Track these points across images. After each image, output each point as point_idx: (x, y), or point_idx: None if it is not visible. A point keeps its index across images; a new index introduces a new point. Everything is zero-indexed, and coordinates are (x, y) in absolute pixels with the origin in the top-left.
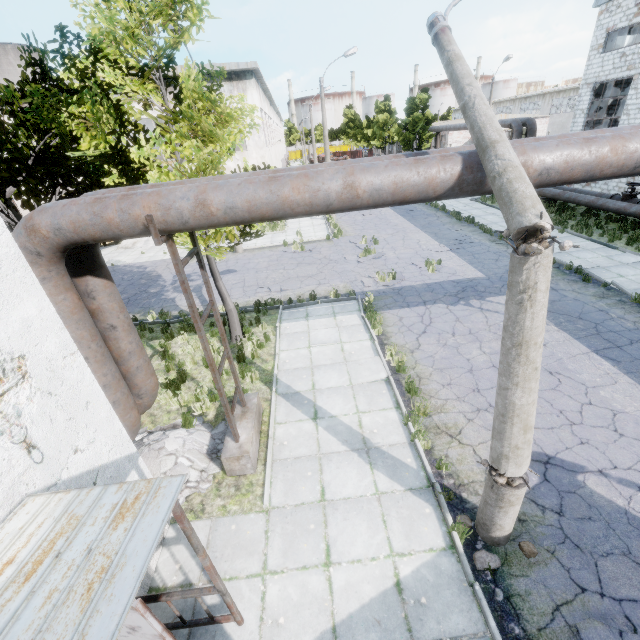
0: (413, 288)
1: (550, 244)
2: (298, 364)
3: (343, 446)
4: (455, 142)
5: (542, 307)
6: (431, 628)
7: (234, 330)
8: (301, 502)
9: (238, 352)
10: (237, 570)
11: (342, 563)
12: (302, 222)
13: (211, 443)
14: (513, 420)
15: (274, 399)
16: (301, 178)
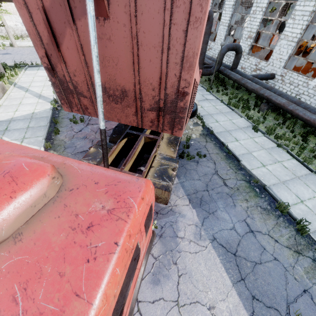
0: None
1: None
2: (27, 81)
3: (32, 96)
4: None
5: None
6: (37, 116)
7: (0, 69)
8: (13, 104)
9: None
10: None
11: (20, 111)
12: None
13: None
14: None
15: (12, 87)
16: None
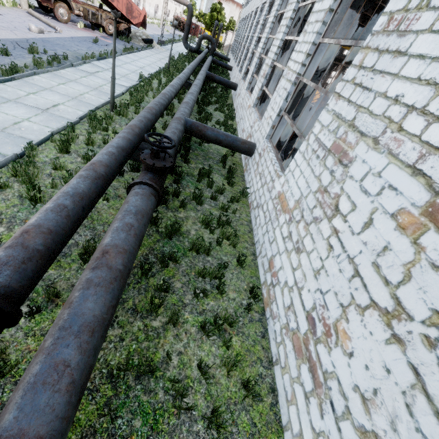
0: None
1: None
2: None
3: None
4: (230, 40)
5: None
6: None
7: None
8: None
9: None
10: None
11: None
12: None
13: None
14: None
15: None
16: None
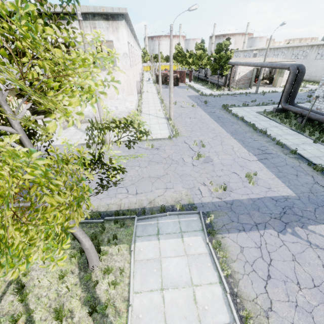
0: (242, 203)
1: None
2: None
3: None
4: (241, 72)
5: None
6: None
7: (91, 261)
8: None
9: (90, 307)
10: None
11: None
12: (151, 120)
13: None
14: None
15: None
16: None
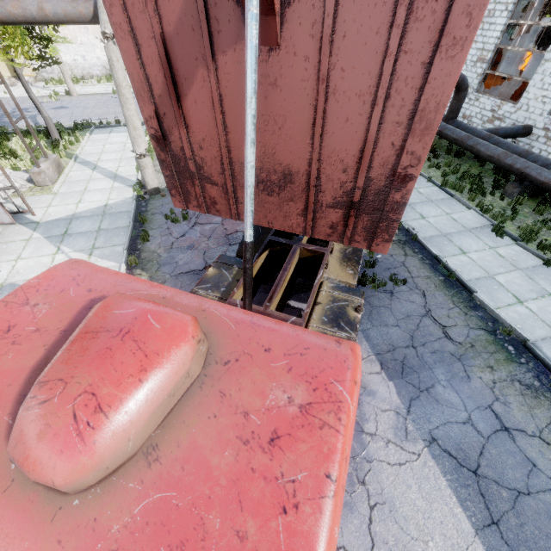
0: None
1: (112, 41)
2: (94, 151)
3: (104, 176)
4: None
5: (119, 69)
6: (113, 211)
7: (53, 134)
8: (74, 191)
9: (53, 143)
10: (36, 207)
11: (85, 202)
12: None
13: (30, 178)
14: (129, 124)
15: (71, 162)
16: (16, 2)
